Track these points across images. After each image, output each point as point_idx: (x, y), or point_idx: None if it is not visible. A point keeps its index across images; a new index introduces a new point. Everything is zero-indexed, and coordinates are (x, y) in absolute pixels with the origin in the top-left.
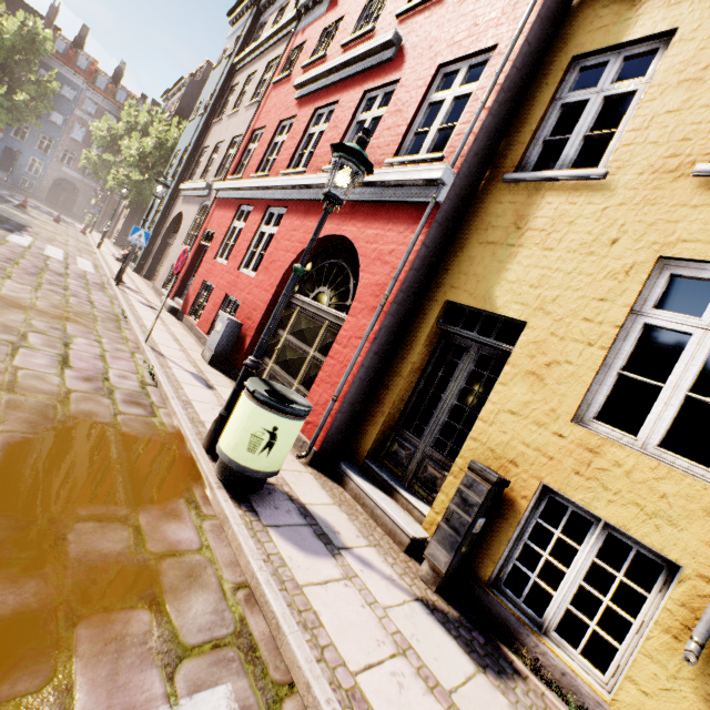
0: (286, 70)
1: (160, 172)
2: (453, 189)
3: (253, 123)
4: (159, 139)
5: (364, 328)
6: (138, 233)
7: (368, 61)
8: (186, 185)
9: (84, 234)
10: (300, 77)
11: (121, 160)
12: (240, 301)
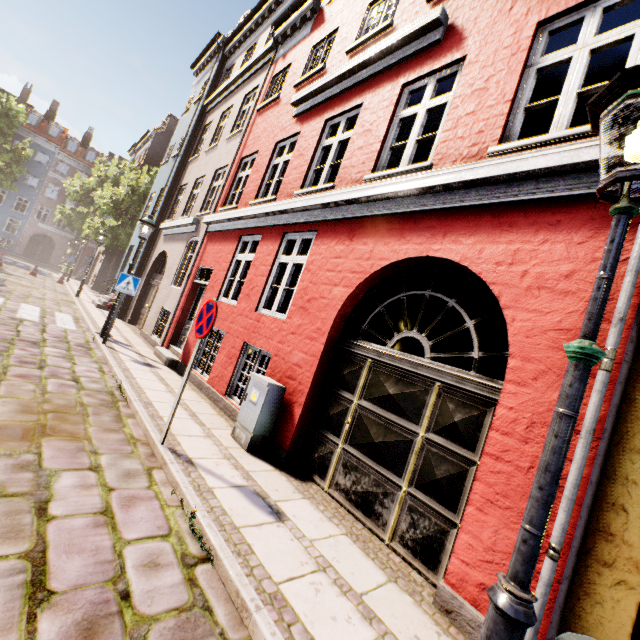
0: (269, 96)
1: (133, 216)
2: None
3: (239, 152)
4: (131, 186)
5: None
6: (125, 280)
7: (400, 52)
8: (168, 224)
9: (62, 283)
10: (298, 92)
11: (94, 210)
12: (269, 352)
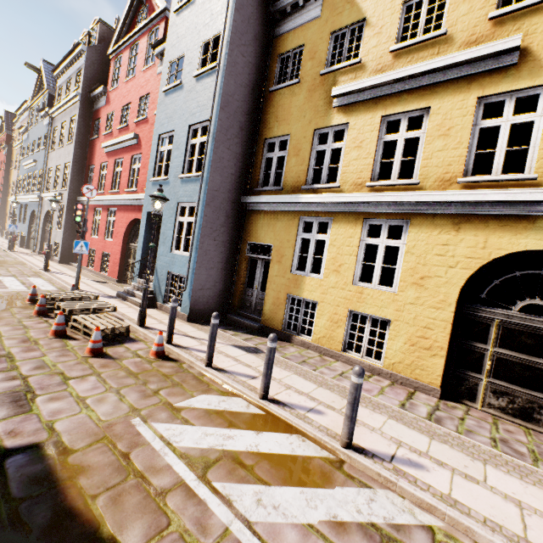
0: None
1: None
2: (2, 201)
3: None
4: None
5: None
6: None
7: None
8: None
9: None
10: None
11: None
12: None
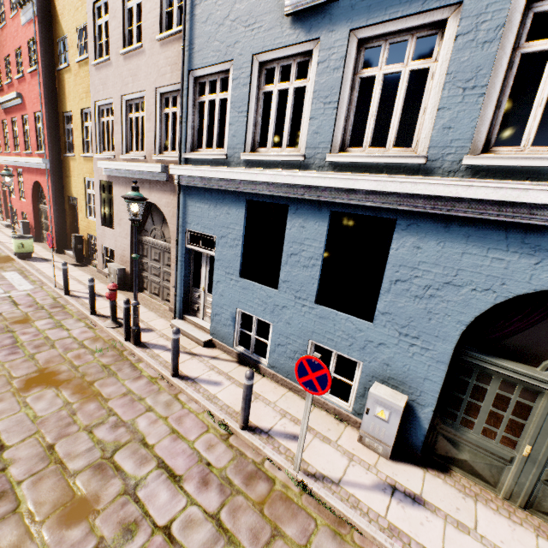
0: None
1: None
2: (51, 163)
3: None
4: None
5: (51, 211)
6: None
7: (16, 101)
8: None
9: None
10: None
11: None
12: (26, 213)
